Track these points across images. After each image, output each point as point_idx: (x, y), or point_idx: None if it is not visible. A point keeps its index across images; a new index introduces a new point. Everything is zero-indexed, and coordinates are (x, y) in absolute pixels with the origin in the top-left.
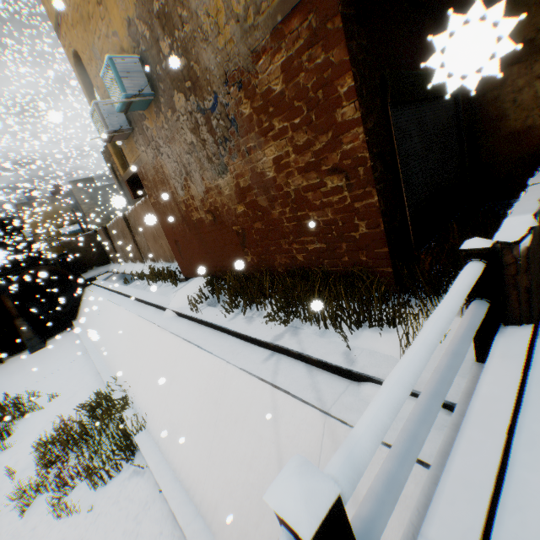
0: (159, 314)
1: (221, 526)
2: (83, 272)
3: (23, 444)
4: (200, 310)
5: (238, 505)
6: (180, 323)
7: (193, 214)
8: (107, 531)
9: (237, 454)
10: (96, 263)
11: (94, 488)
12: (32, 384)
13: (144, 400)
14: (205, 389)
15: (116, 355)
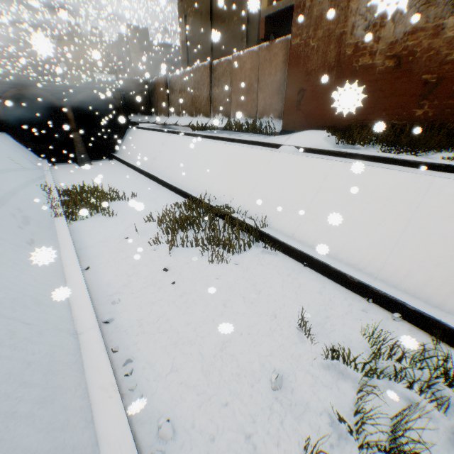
0: (271, 148)
1: (418, 286)
2: (128, 113)
3: (126, 217)
4: (362, 142)
5: (451, 272)
6: (314, 155)
7: (361, 60)
8: (265, 279)
9: (451, 239)
10: (140, 110)
11: (232, 253)
12: (99, 184)
13: (263, 207)
14: (387, 196)
15: (202, 177)
